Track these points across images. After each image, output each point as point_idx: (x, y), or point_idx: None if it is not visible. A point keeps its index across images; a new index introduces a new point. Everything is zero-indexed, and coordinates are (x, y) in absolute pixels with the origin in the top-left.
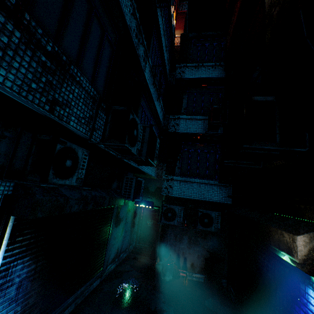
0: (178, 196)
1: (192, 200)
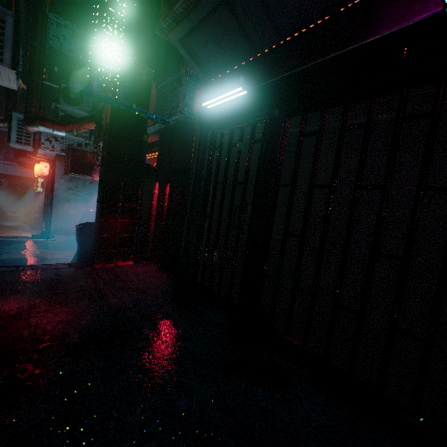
0: (4, 173)
1: (16, 176)
